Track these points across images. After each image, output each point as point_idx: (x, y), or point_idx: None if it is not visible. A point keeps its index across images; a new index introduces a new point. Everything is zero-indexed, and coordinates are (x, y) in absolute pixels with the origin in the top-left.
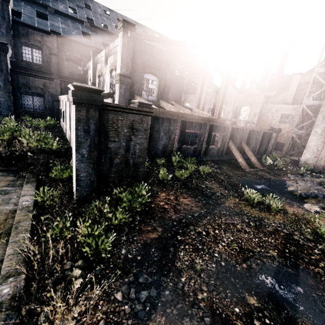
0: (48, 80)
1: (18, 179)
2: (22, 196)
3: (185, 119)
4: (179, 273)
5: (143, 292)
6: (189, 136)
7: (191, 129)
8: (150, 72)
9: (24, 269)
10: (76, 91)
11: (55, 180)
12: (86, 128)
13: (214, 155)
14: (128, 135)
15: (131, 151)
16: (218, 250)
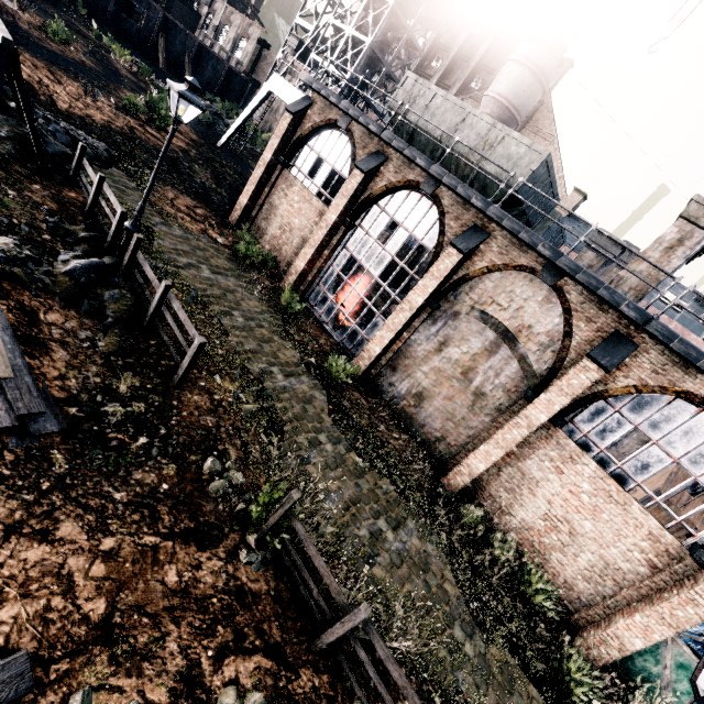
0: None
1: None
2: None
3: None
4: None
5: None
6: None
7: None
8: None
9: None
10: None
11: None
12: None
13: (131, 34)
14: None
15: None
16: None
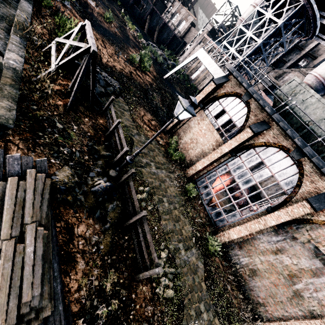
0: None
1: None
2: None
3: None
4: None
5: None
6: None
7: None
8: None
9: None
10: None
11: None
12: None
13: (136, 14)
14: None
15: None
16: None
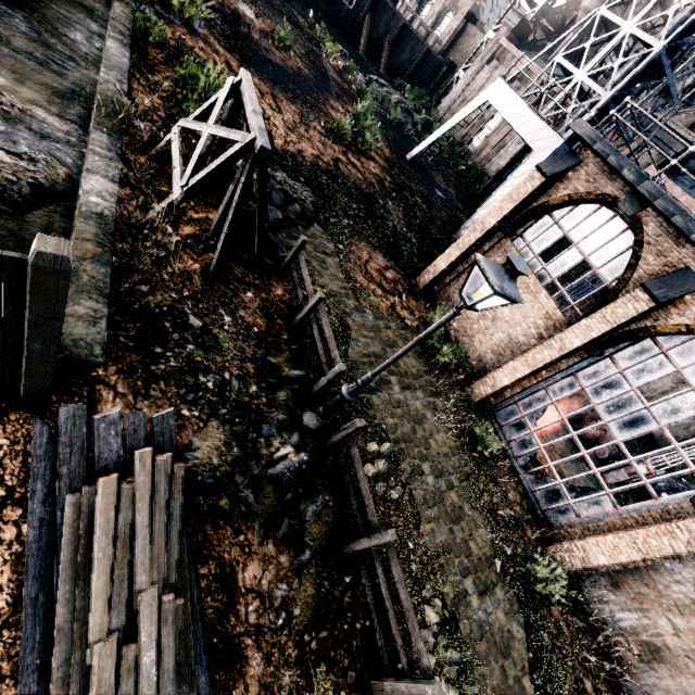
0: None
1: None
2: None
3: None
4: None
5: None
6: None
7: None
8: None
9: None
10: None
11: None
12: None
13: (339, 16)
14: None
15: None
16: None
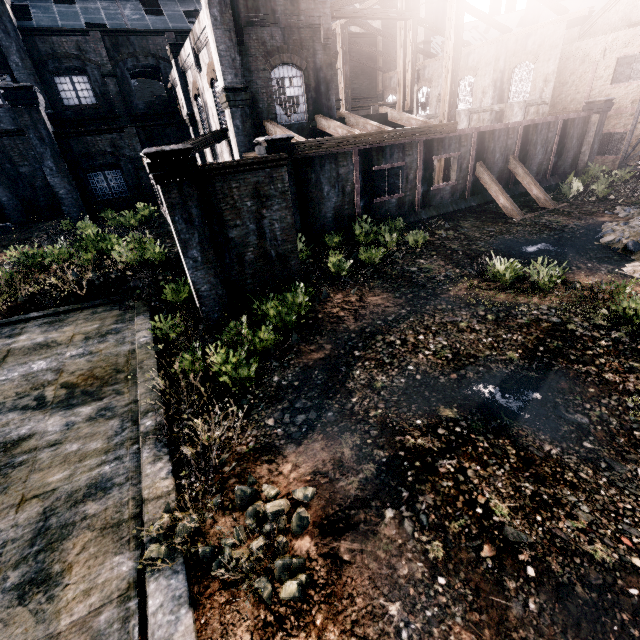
0: (116, 134)
1: (125, 312)
2: (137, 332)
3: (366, 146)
4: (350, 394)
5: (300, 416)
6: (382, 179)
7: (384, 162)
8: (280, 62)
9: (160, 404)
10: (153, 162)
11: (173, 304)
12: (186, 216)
13: (444, 204)
14: (256, 210)
15: (268, 236)
16: (416, 362)
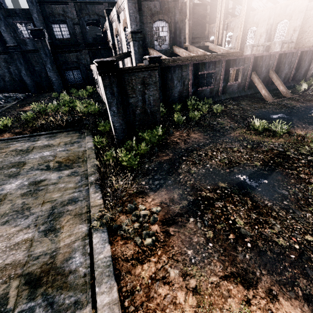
0: (79, 53)
1: (81, 134)
2: (87, 143)
3: (197, 62)
4: (179, 174)
5: (156, 181)
6: (203, 78)
7: (205, 70)
8: (158, 19)
9: (97, 172)
10: (98, 66)
11: (102, 132)
12: (111, 91)
13: (233, 92)
14: (142, 90)
15: (147, 103)
16: (210, 163)
